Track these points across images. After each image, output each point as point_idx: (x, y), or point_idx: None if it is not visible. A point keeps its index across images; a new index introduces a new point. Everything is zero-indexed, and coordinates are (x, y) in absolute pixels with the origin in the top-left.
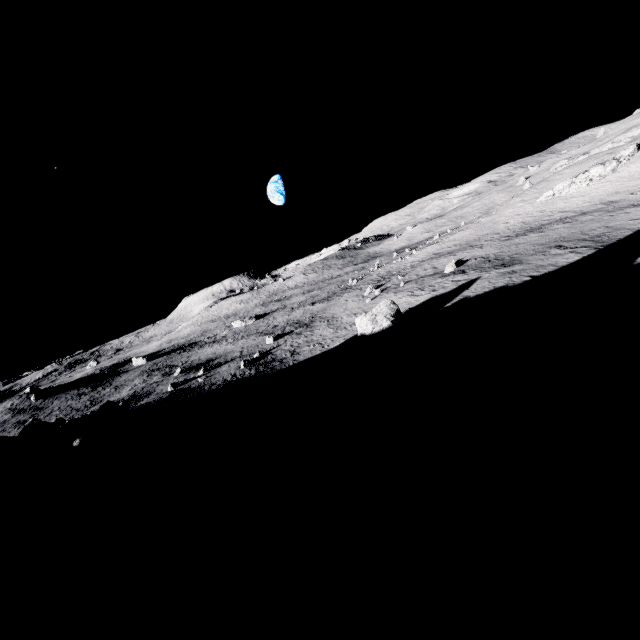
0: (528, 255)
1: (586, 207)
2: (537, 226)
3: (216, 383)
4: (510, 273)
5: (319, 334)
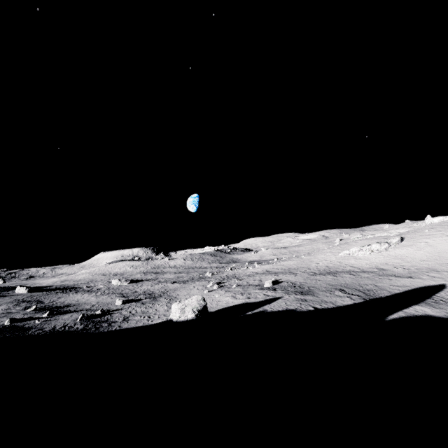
0: (320, 290)
1: (366, 268)
2: (334, 271)
3: (44, 329)
4: (302, 300)
5: (156, 308)
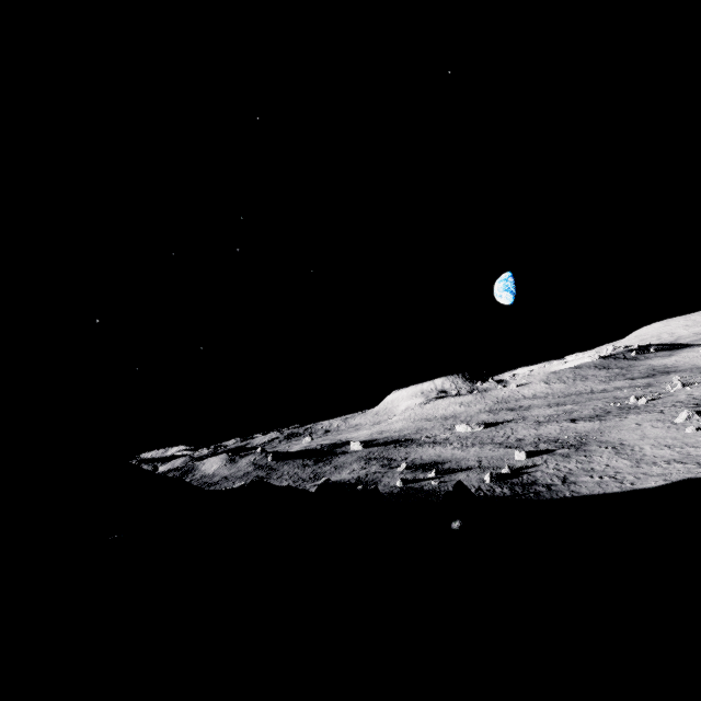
0: None
1: None
2: None
3: None
4: None
5: (604, 463)
